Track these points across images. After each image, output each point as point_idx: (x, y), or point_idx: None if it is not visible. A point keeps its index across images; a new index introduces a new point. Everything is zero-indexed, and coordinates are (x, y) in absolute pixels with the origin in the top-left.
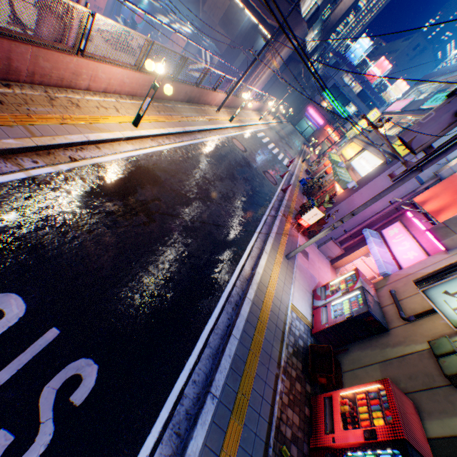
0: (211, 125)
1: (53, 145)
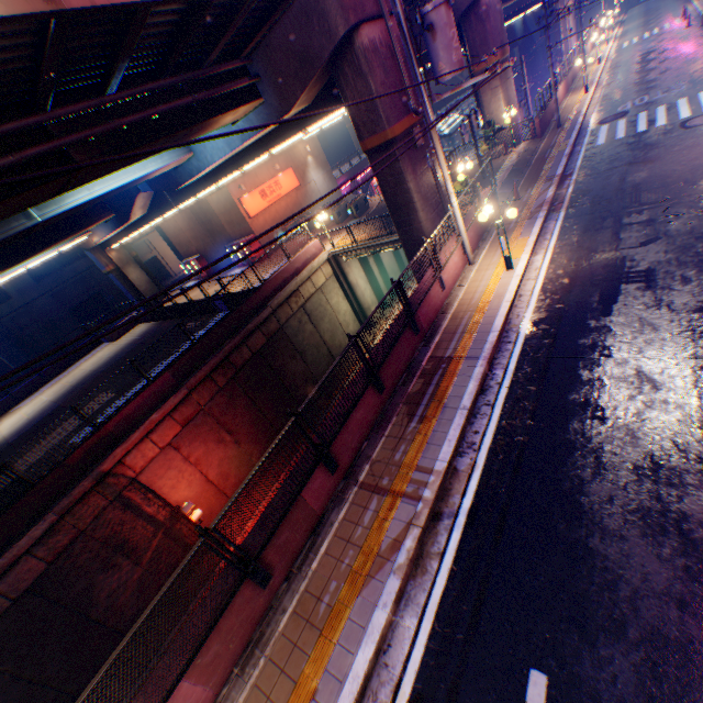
0: (596, 74)
1: (587, 105)
